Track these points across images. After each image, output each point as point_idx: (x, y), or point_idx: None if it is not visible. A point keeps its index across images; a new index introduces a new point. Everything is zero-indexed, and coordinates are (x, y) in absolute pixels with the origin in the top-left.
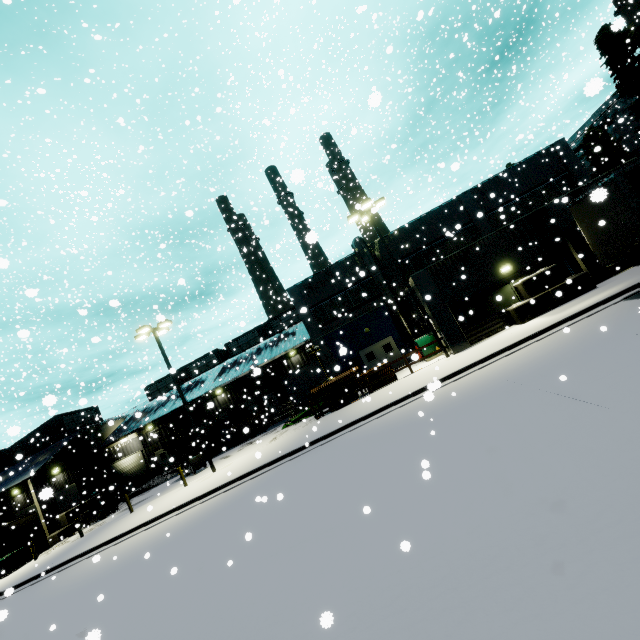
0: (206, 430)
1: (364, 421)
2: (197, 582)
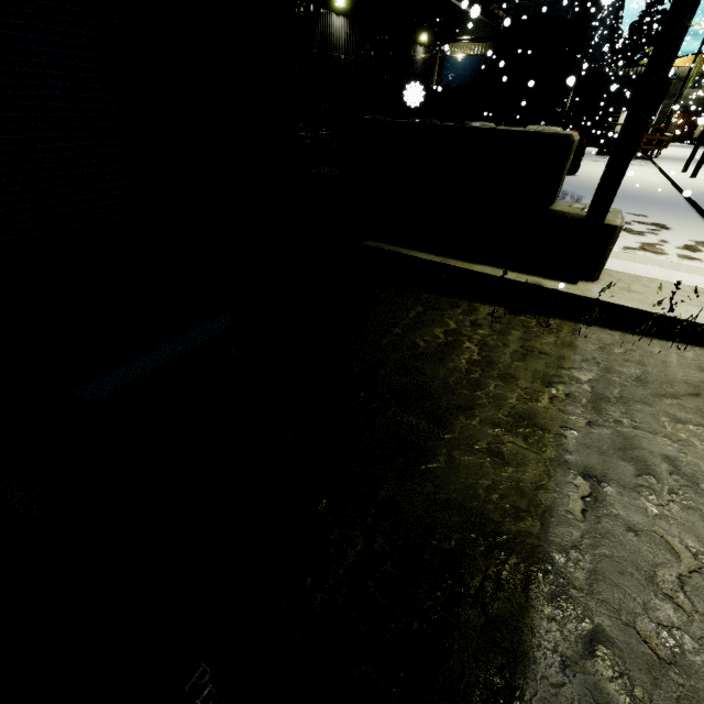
0: (430, 95)
1: None
2: None
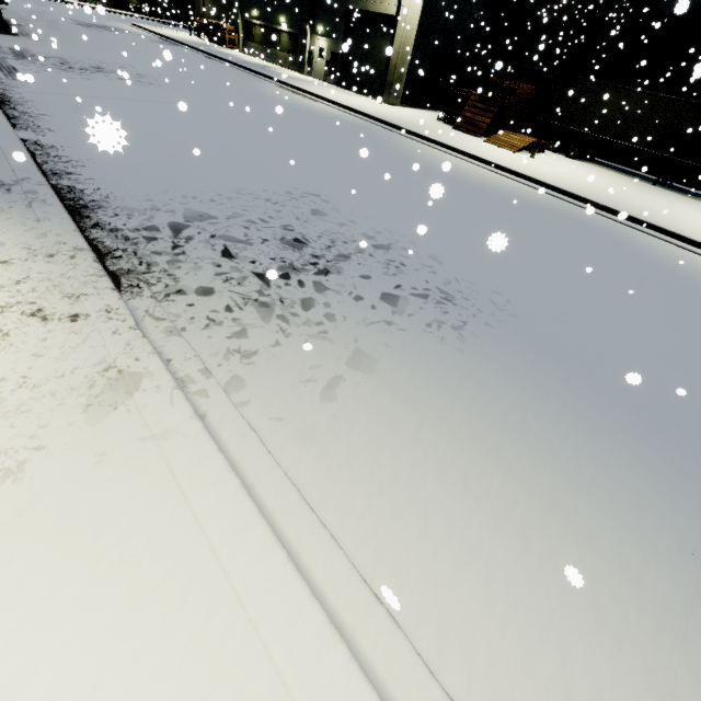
0: None
1: (63, 3)
2: (35, 2)
